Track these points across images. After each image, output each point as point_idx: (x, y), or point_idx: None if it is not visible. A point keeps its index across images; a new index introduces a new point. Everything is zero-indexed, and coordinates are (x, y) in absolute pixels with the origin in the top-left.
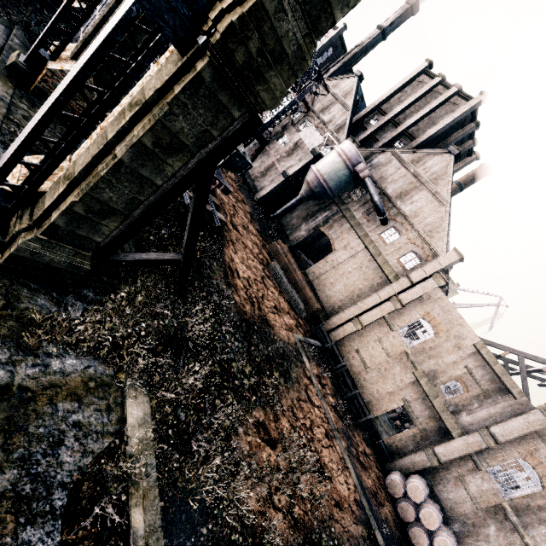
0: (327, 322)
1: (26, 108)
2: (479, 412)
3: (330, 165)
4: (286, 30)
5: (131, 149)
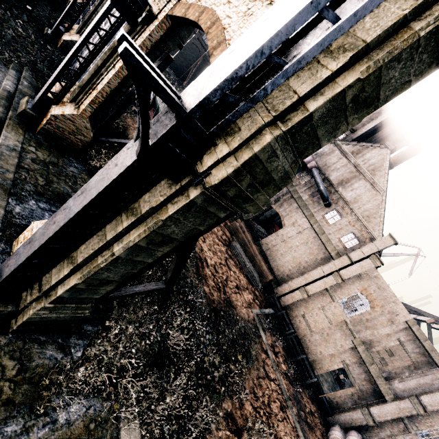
0: (277, 289)
1: (34, 150)
2: (410, 381)
3: None
4: (275, 166)
5: (128, 249)
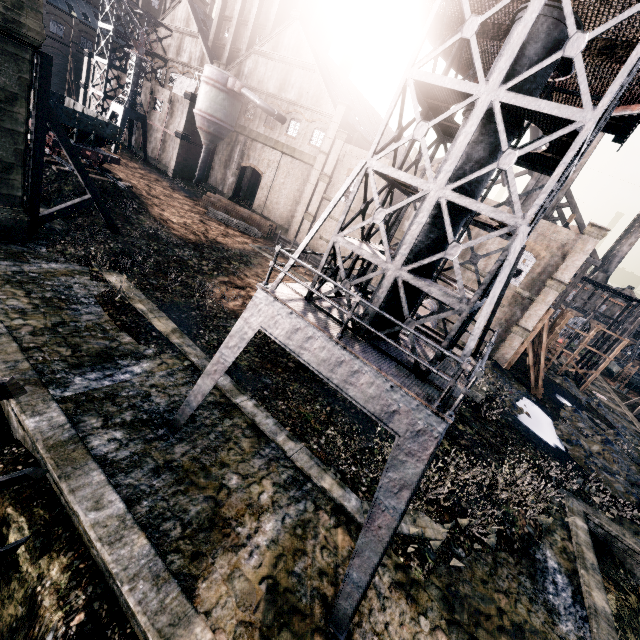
0: (289, 235)
1: None
2: (413, 212)
3: (205, 98)
4: None
5: None
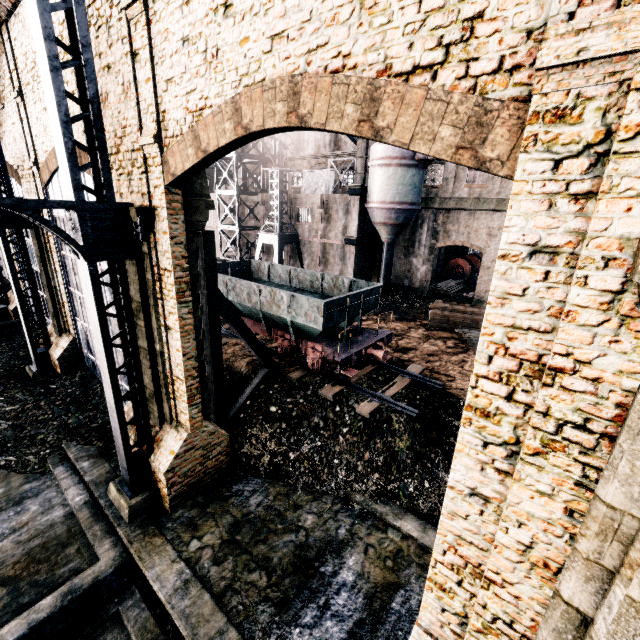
0: None
1: (198, 544)
2: None
3: (389, 184)
4: None
5: None
